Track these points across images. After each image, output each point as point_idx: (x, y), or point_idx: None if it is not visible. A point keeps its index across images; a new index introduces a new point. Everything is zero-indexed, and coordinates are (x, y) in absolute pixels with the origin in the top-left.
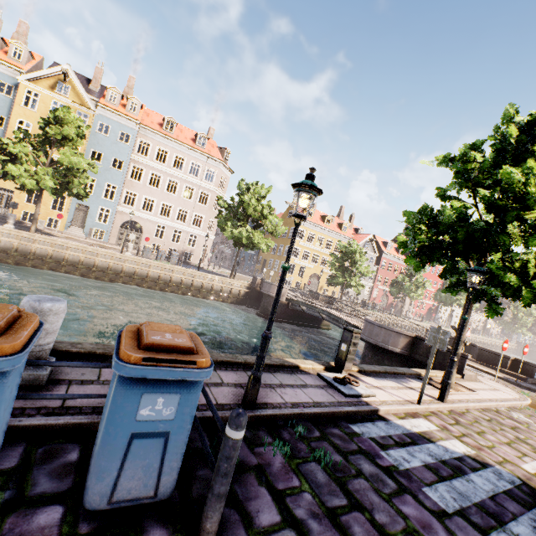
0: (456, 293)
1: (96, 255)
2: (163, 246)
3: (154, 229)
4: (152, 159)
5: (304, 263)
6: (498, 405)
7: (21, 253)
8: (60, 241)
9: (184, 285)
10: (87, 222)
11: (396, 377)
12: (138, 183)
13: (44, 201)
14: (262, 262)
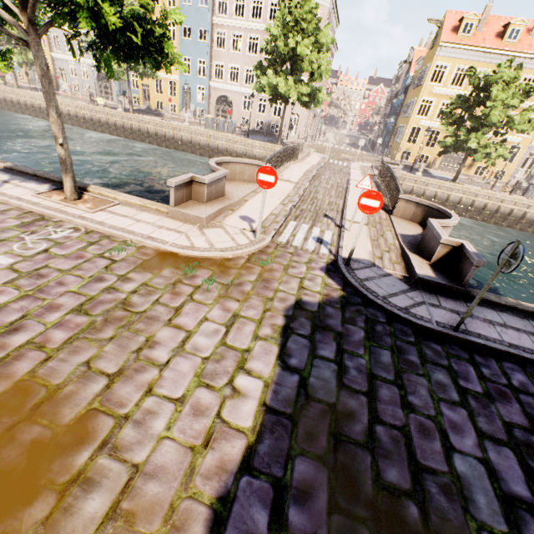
0: (112, 74)
1: (162, 127)
2: (251, 119)
3: (241, 101)
4: (231, 16)
5: (438, 124)
6: (74, 222)
7: (127, 129)
8: (141, 117)
9: (229, 152)
10: (191, 103)
11: (37, 180)
12: (223, 52)
13: (165, 90)
14: (394, 132)
